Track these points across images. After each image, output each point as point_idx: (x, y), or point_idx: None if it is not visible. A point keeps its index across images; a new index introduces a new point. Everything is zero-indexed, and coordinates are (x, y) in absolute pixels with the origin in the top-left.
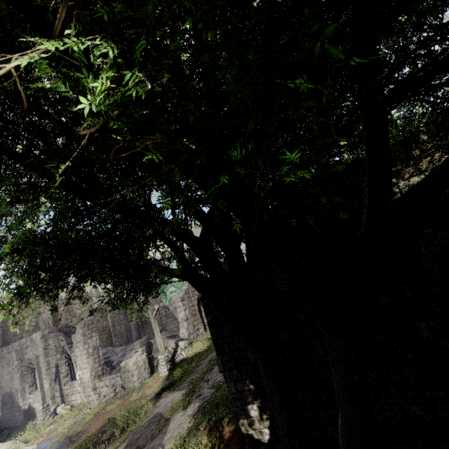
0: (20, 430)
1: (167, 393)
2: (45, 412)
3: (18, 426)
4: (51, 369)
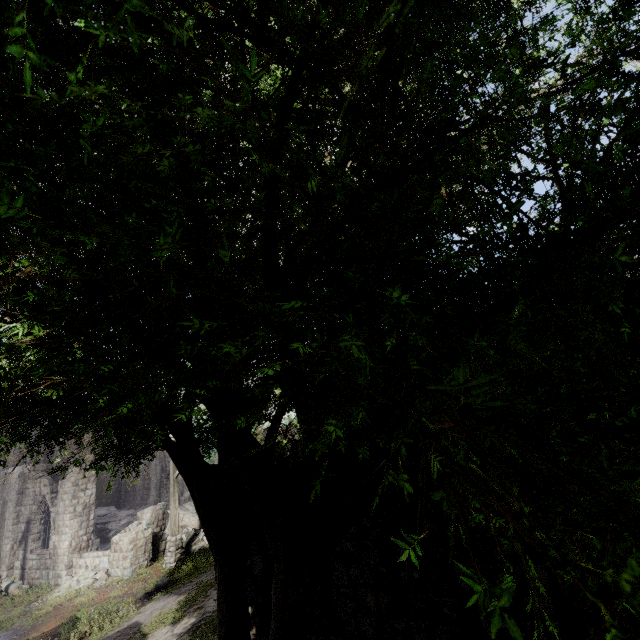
0: None
1: (161, 595)
2: None
3: None
4: (20, 524)
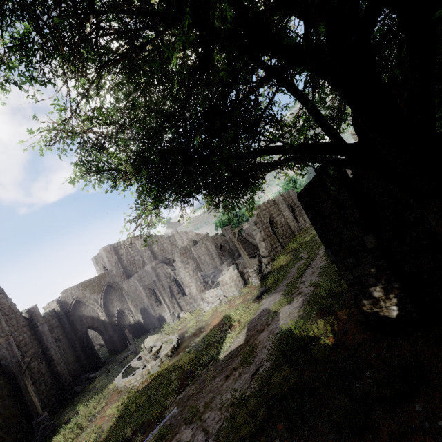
0: (160, 328)
1: (266, 295)
2: (173, 317)
3: (157, 327)
4: (166, 289)
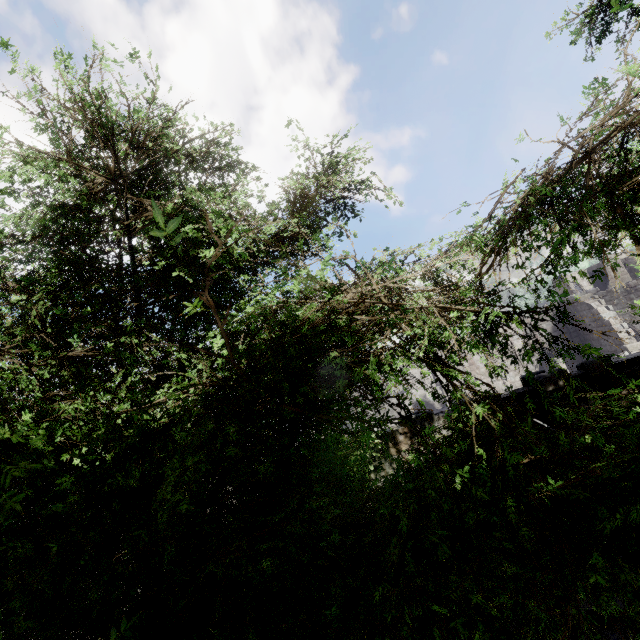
0: None
1: None
2: None
3: None
4: None
